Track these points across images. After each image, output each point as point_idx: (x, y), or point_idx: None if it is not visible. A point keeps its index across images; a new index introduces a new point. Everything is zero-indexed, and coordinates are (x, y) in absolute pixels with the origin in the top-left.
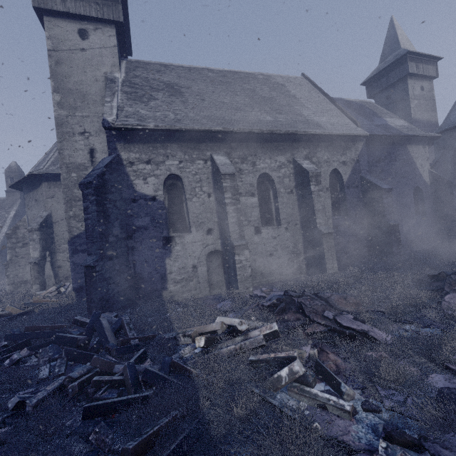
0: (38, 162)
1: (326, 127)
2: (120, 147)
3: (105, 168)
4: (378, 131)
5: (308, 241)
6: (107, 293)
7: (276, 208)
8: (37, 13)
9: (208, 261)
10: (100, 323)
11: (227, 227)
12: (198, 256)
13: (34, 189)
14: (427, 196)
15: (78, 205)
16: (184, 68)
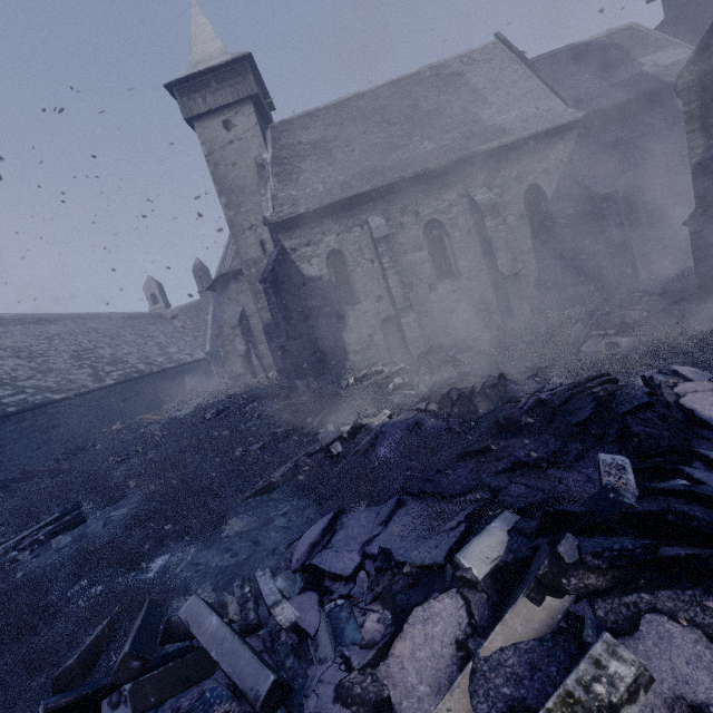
0: (221, 260)
1: (512, 131)
2: (282, 238)
3: (274, 263)
4: (611, 98)
5: (497, 288)
6: (298, 366)
7: (453, 256)
8: (188, 123)
9: (383, 329)
10: (295, 383)
11: (391, 292)
12: (372, 326)
13: (225, 288)
14: None
15: (263, 297)
16: (330, 107)
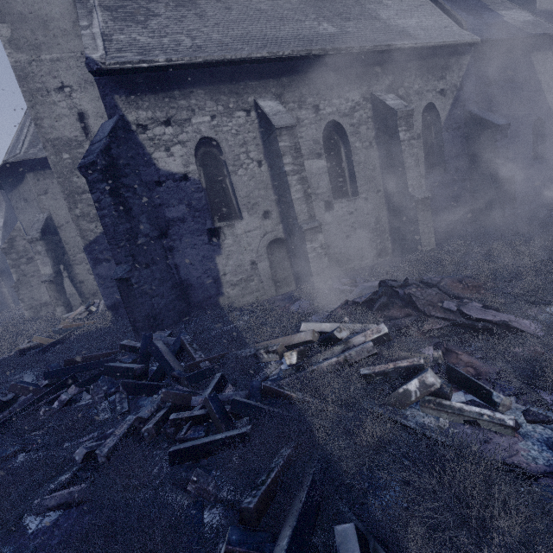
0: (10, 145)
1: (418, 36)
2: (122, 104)
3: (108, 139)
4: (492, 34)
5: (395, 213)
6: (152, 308)
7: (350, 172)
8: None
9: (269, 254)
10: (155, 346)
11: (291, 206)
12: (256, 249)
13: (18, 185)
14: (550, 131)
15: (83, 199)
16: None
